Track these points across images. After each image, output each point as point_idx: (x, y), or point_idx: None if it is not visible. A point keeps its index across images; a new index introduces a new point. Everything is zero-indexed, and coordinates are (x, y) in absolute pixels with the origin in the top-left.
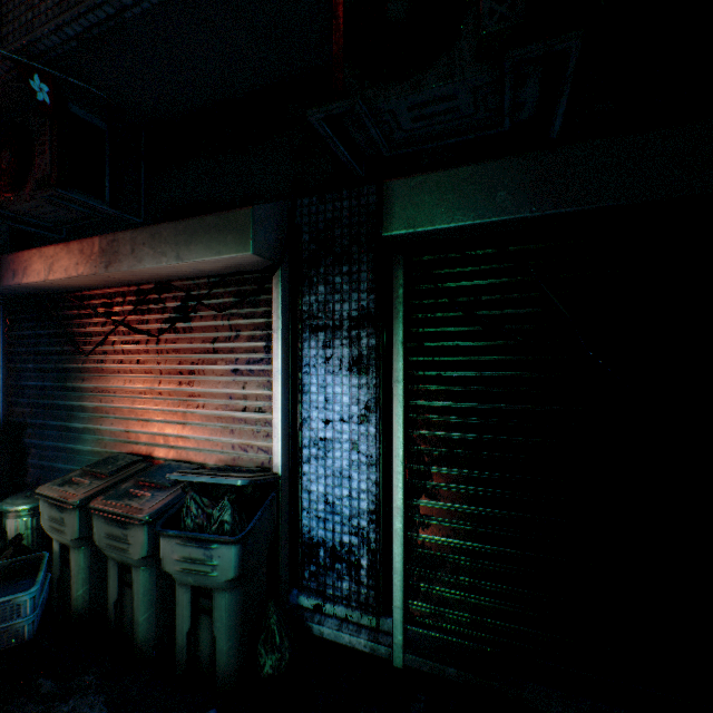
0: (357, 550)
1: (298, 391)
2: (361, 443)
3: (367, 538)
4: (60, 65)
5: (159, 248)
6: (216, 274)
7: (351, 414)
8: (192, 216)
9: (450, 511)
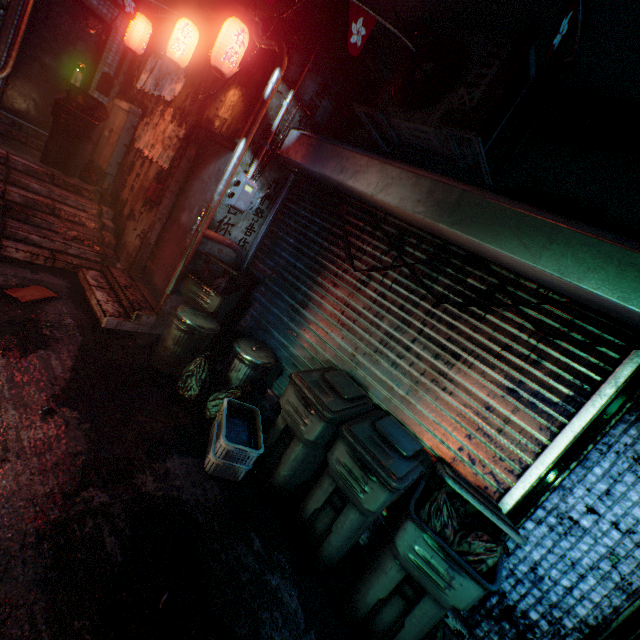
0: (539, 634)
1: (574, 458)
2: (624, 563)
3: (561, 636)
4: (584, 2)
5: (536, 245)
6: (553, 289)
7: (632, 529)
8: (554, 210)
9: None
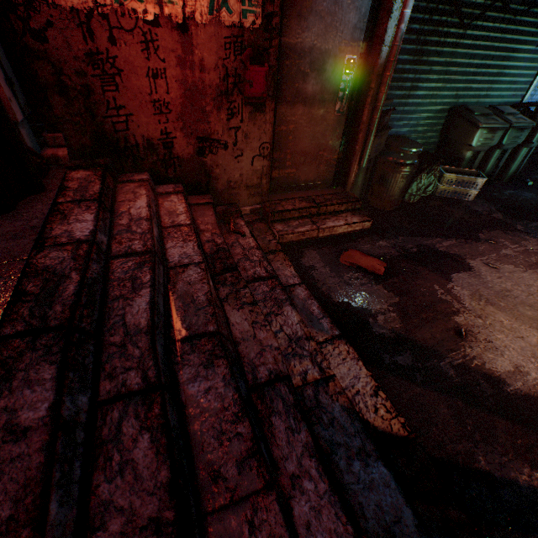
0: None
1: None
2: None
3: None
4: None
5: None
6: None
7: None
8: None
9: None
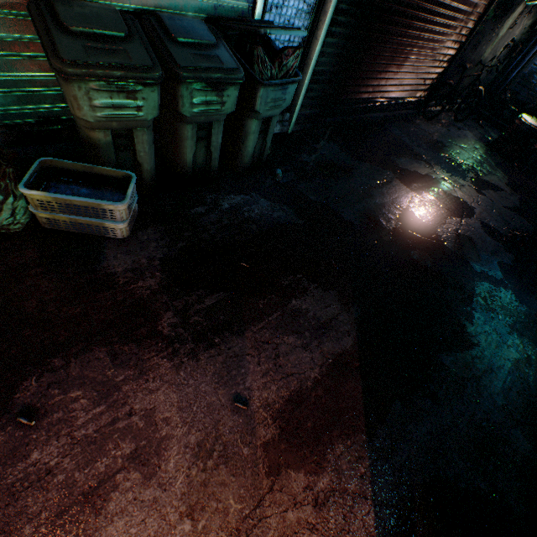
0: None
1: None
2: None
3: None
4: None
5: None
6: None
7: None
8: None
9: (336, 46)
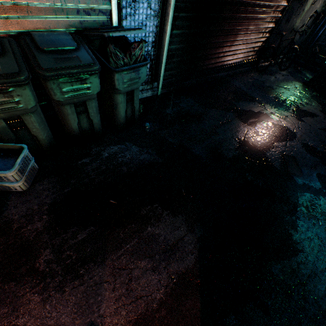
0: None
1: None
2: (152, 3)
3: (150, 55)
4: None
5: None
6: None
7: None
8: None
9: (181, 34)
